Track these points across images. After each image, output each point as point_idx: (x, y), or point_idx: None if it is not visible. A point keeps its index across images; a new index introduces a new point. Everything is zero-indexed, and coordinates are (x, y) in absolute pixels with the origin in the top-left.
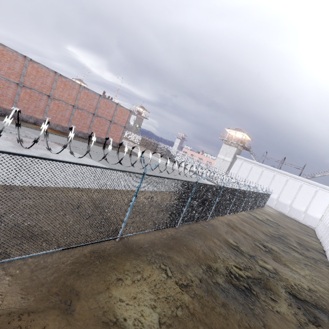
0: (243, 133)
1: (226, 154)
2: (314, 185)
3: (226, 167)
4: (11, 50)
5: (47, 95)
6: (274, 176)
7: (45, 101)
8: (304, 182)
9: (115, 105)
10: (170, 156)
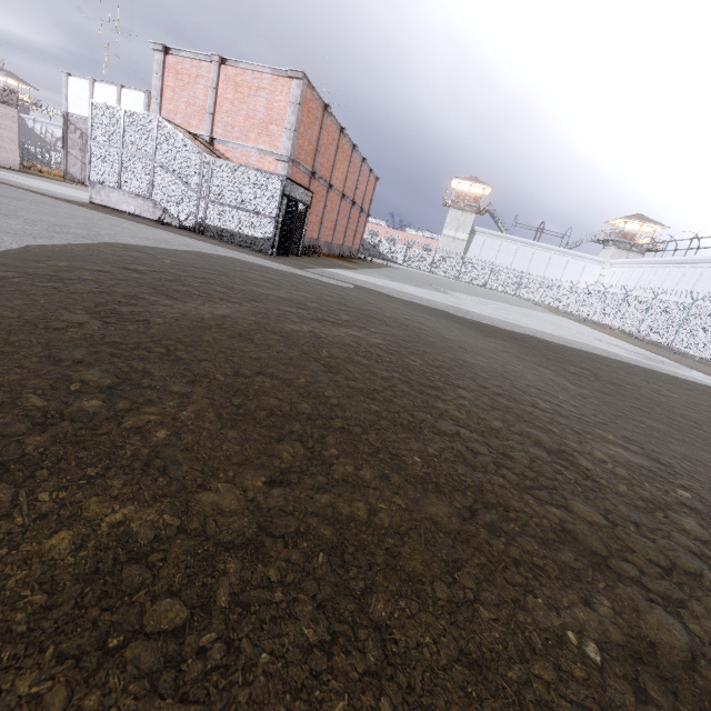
0: (487, 187)
1: (458, 228)
2: (582, 259)
3: (461, 251)
4: (316, 95)
5: (328, 185)
6: (534, 254)
7: (324, 197)
8: (571, 256)
9: (368, 173)
10: (368, 246)
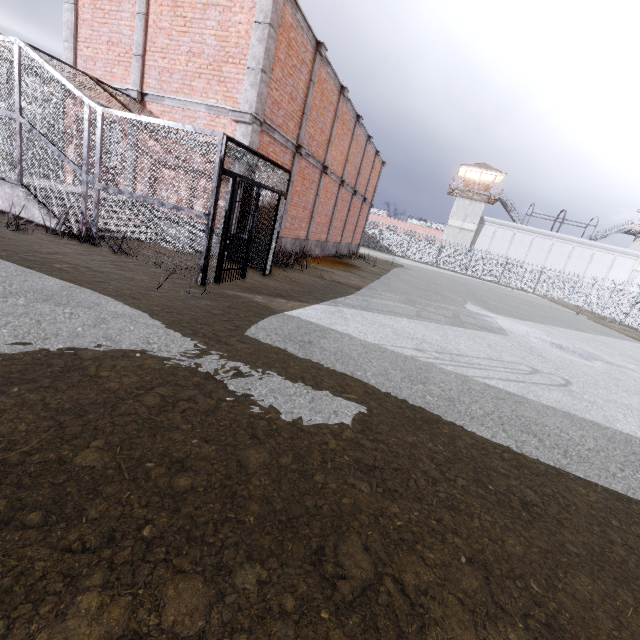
0: (500, 174)
1: (465, 218)
2: (611, 252)
3: (468, 243)
4: (302, 21)
5: (321, 167)
6: (552, 246)
7: (315, 183)
8: (597, 248)
9: (373, 156)
10: (367, 238)
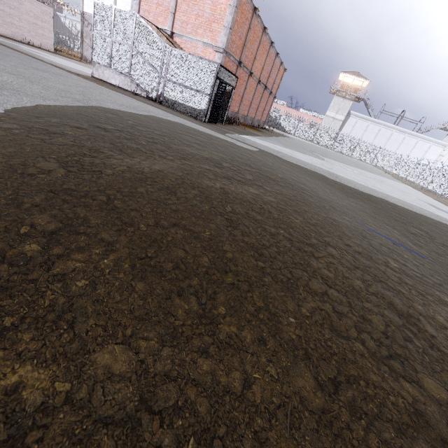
0: (366, 81)
1: (338, 111)
2: (429, 141)
3: (337, 129)
4: None
5: (249, 73)
6: (391, 135)
7: (245, 82)
8: (420, 138)
9: (279, 65)
10: (271, 120)
